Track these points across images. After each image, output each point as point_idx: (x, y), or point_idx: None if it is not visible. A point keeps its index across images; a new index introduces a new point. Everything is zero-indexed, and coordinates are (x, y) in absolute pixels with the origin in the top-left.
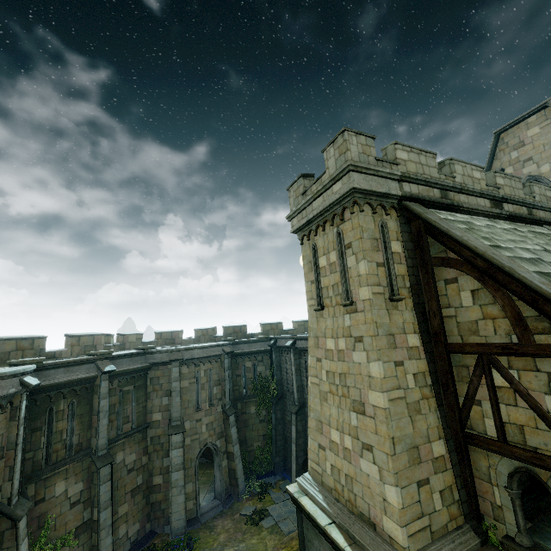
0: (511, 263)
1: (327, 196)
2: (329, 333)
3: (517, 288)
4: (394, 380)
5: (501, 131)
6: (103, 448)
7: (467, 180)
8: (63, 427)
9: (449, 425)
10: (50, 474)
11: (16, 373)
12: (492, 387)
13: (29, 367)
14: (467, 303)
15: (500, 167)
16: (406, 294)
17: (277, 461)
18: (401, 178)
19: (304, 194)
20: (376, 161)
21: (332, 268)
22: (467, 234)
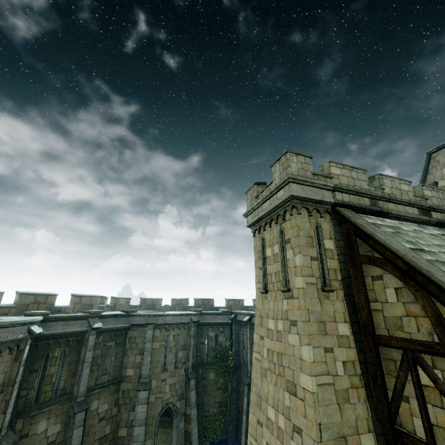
0: (430, 266)
1: (273, 200)
2: (271, 314)
3: (435, 290)
4: (323, 366)
5: (432, 151)
6: (82, 394)
7: (395, 191)
8: (54, 371)
9: (379, 419)
10: (36, 412)
11: (26, 322)
12: (418, 385)
13: (37, 318)
14: (391, 299)
15: (433, 180)
16: (338, 286)
17: (230, 431)
18: (334, 189)
19: (257, 197)
20: (313, 175)
21: (275, 258)
22: (390, 238)
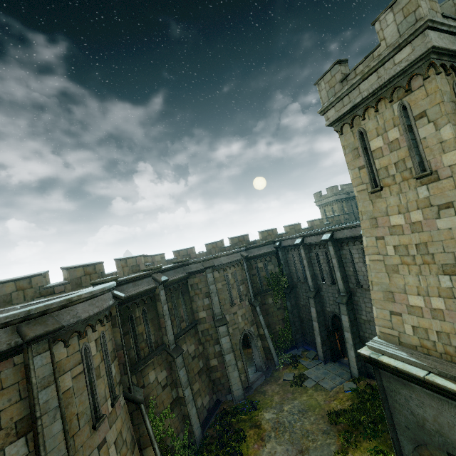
0: None
1: (385, 71)
2: (393, 210)
3: None
4: None
5: None
6: (173, 342)
7: None
8: (142, 330)
9: None
10: (143, 367)
11: (110, 287)
12: None
13: (114, 282)
14: None
15: None
16: None
17: (297, 338)
18: None
19: (343, 80)
20: (443, 18)
21: (393, 145)
22: None
